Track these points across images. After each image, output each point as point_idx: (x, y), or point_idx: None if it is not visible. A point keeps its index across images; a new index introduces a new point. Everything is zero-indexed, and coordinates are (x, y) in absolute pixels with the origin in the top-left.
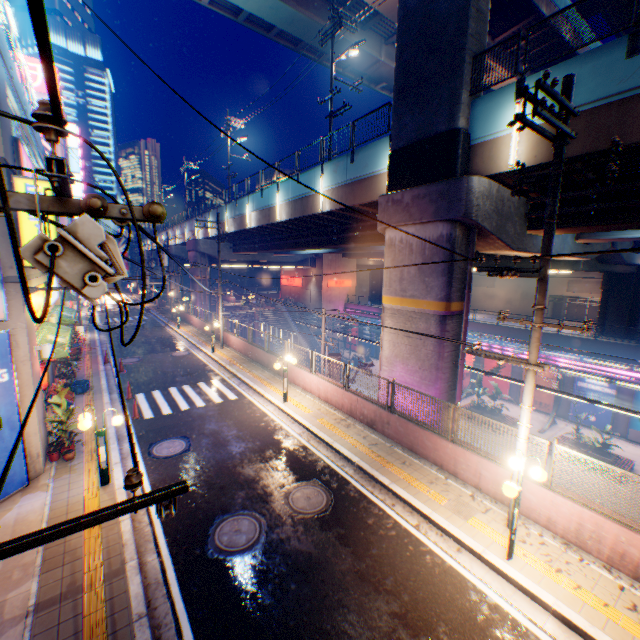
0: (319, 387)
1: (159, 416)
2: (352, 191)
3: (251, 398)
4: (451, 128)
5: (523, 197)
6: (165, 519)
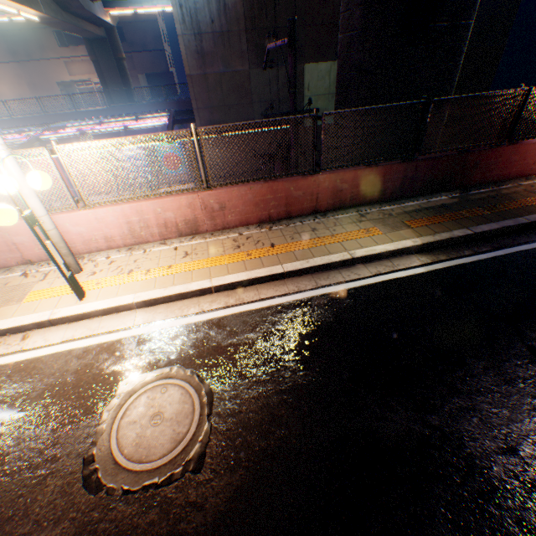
0: None
1: None
2: None
3: None
4: None
5: None
6: None
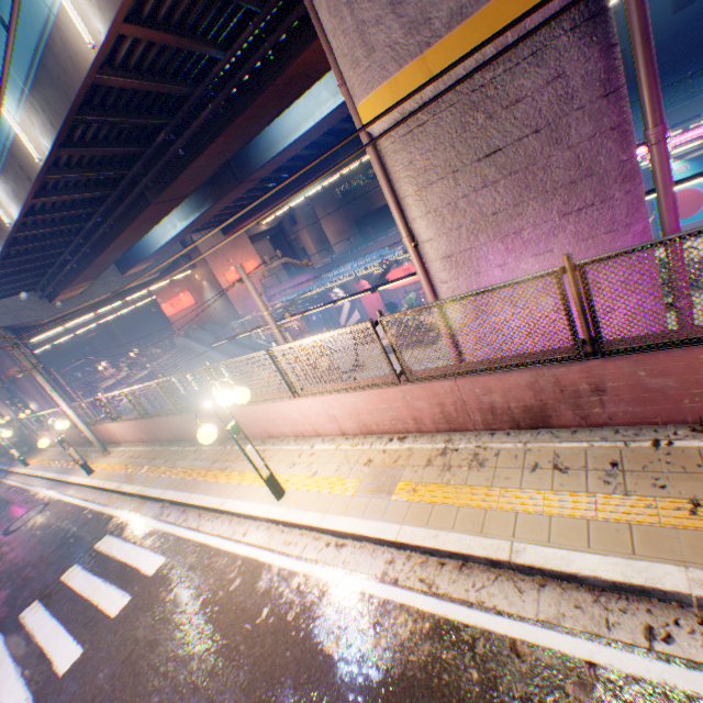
0: (332, 414)
1: None
2: None
3: (199, 537)
4: None
5: None
6: None
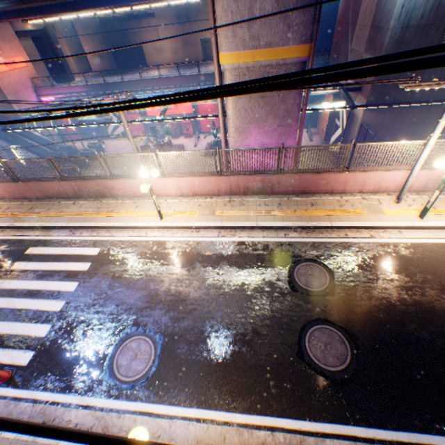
0: (180, 187)
1: (42, 345)
2: None
3: (117, 238)
4: None
5: None
6: (274, 411)
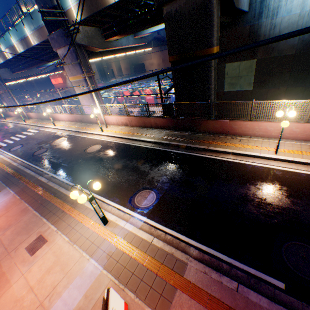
0: (66, 118)
1: (10, 144)
2: (40, 34)
3: (44, 130)
4: (53, 6)
5: (100, 27)
6: (20, 157)
